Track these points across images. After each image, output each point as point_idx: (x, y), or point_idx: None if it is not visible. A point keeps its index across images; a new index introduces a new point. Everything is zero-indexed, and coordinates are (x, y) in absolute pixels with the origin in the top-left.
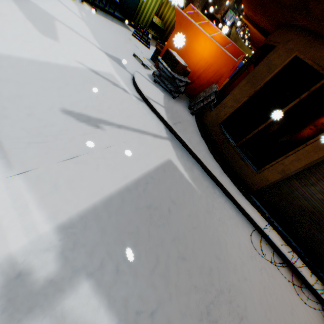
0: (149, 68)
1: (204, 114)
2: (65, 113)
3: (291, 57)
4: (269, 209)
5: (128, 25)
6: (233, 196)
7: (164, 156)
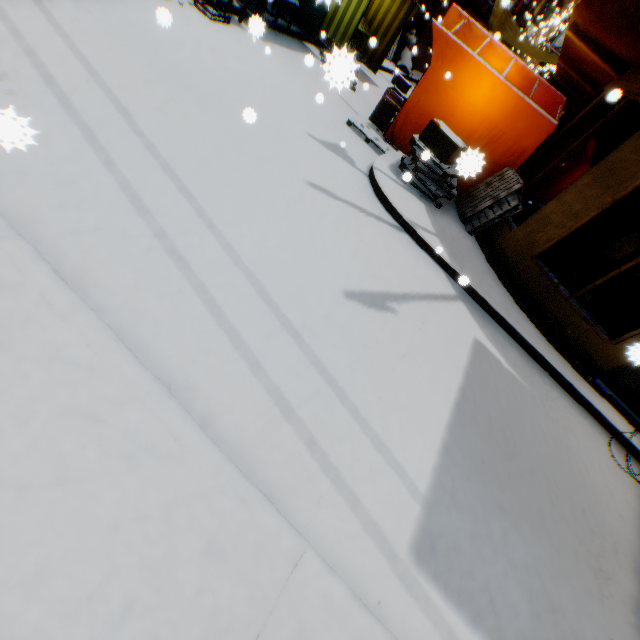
0: (380, 146)
1: (496, 233)
2: (349, 298)
3: None
4: (627, 399)
5: (306, 42)
6: (571, 384)
7: (468, 334)
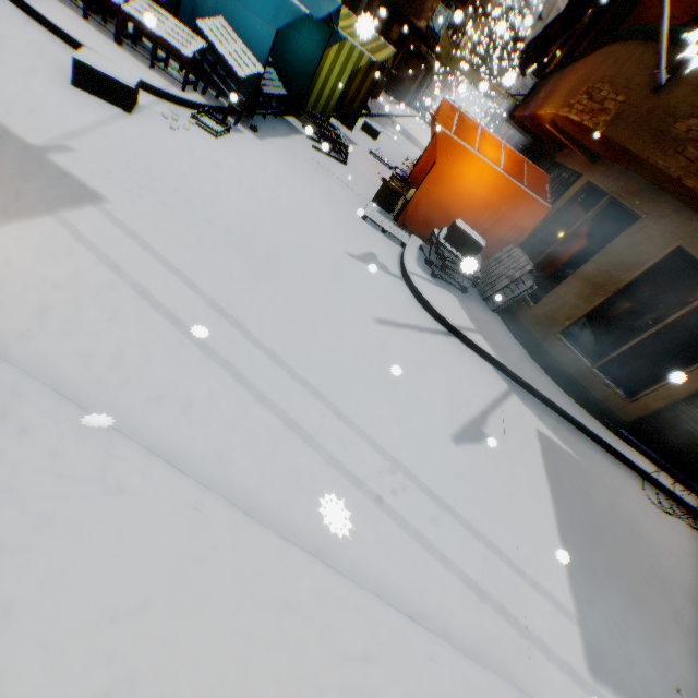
0: (398, 237)
1: (516, 309)
2: (457, 443)
3: (672, 247)
4: (643, 440)
5: (286, 114)
6: (606, 442)
7: (531, 428)
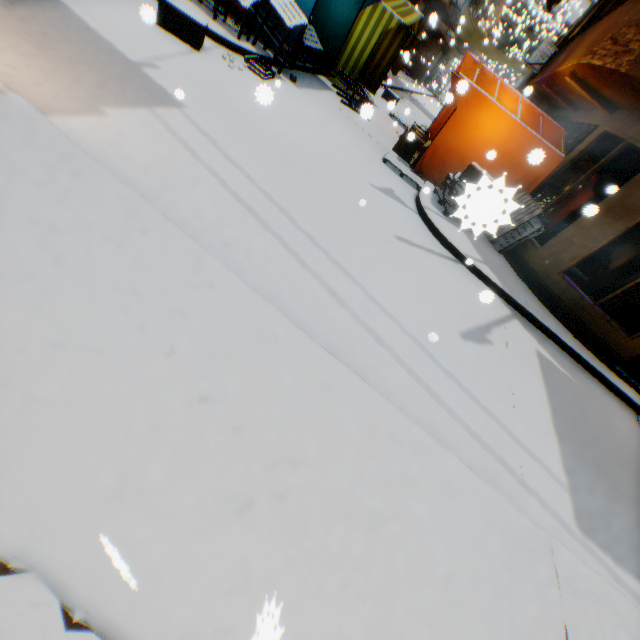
0: (414, 180)
1: (522, 251)
2: (464, 339)
3: None
4: (639, 379)
5: (318, 74)
6: (602, 375)
7: (531, 348)
